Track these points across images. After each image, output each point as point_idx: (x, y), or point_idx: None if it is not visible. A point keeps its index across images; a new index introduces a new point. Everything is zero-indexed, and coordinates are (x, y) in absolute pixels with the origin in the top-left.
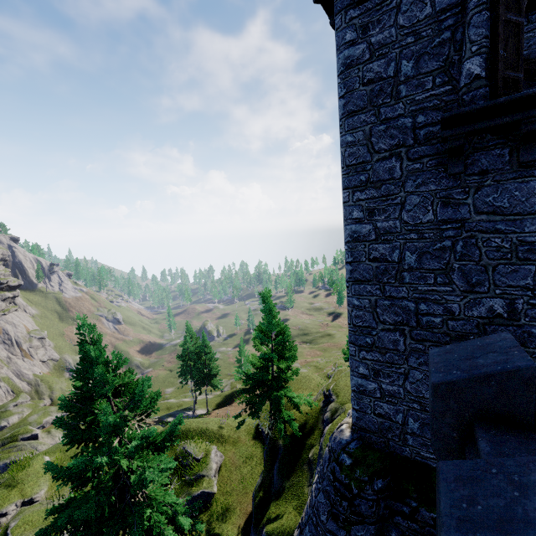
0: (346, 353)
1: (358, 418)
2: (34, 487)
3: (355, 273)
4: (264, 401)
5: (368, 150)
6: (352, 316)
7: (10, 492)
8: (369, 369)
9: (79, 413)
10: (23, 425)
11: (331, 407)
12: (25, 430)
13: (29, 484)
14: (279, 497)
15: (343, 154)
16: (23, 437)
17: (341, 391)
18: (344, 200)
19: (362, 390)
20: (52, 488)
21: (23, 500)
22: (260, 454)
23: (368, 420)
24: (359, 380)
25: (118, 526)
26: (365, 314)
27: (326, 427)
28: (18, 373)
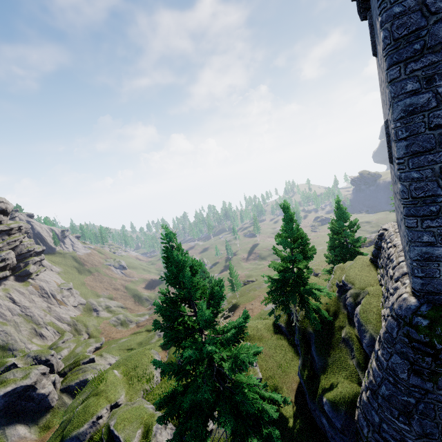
0: (328, 256)
1: (424, 284)
2: (115, 393)
3: (413, 146)
4: (294, 296)
5: (423, 14)
6: (410, 190)
7: (98, 400)
8: (435, 236)
9: (166, 320)
10: (73, 355)
11: (350, 293)
12: (83, 356)
13: (111, 392)
14: (325, 371)
15: (389, 29)
16: (83, 362)
17: (354, 279)
18: (393, 77)
19: (427, 257)
20: (128, 393)
21: (110, 404)
22: (285, 344)
23: (437, 284)
24: (424, 249)
25: (226, 406)
26: (427, 184)
27: (356, 309)
28: (58, 318)
